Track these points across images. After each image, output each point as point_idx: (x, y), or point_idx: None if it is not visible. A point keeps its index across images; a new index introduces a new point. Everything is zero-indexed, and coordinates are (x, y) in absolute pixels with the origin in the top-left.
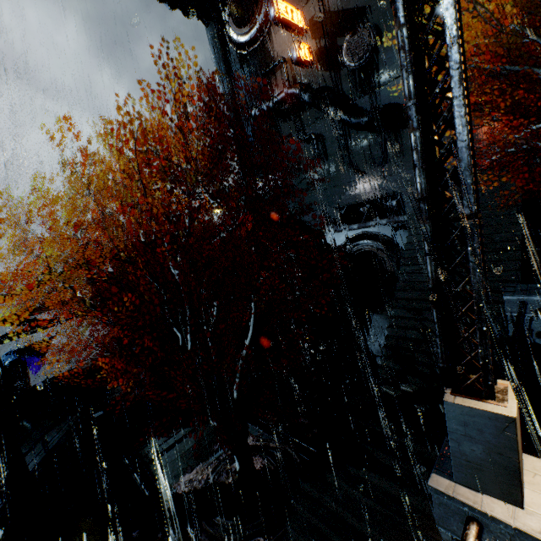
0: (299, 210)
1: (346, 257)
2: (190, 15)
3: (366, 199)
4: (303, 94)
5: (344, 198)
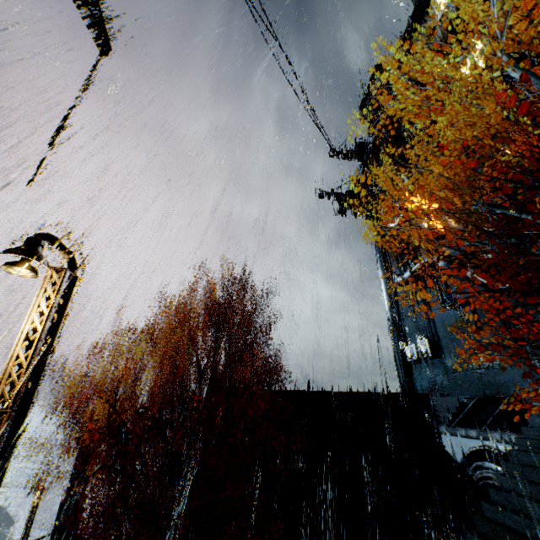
0: (455, 391)
1: (468, 483)
2: (359, 216)
3: (512, 392)
4: (435, 262)
5: (481, 384)
